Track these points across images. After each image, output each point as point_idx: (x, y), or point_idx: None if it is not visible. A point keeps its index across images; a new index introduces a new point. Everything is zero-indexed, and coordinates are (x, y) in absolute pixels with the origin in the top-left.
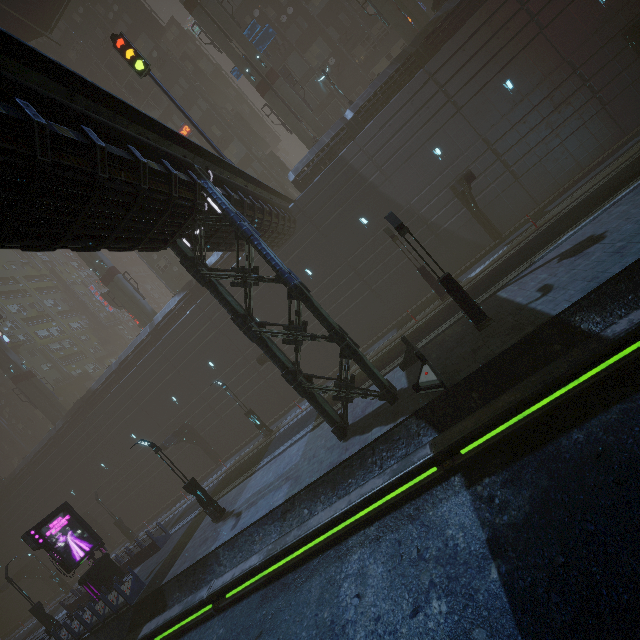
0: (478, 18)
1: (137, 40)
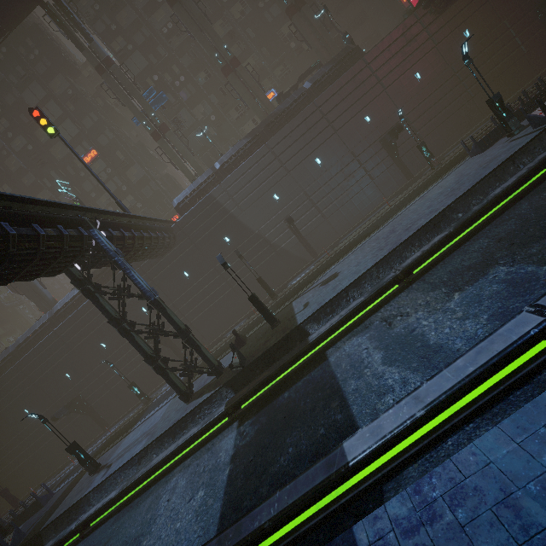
0: (298, 119)
1: (54, 79)
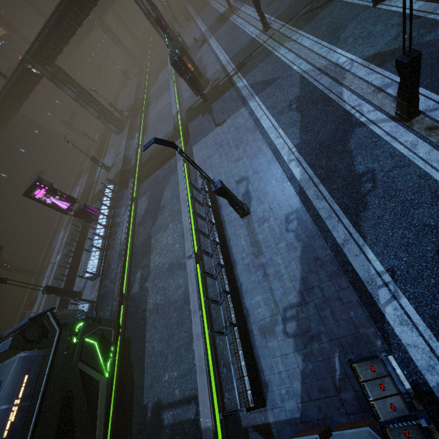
0: None
1: None
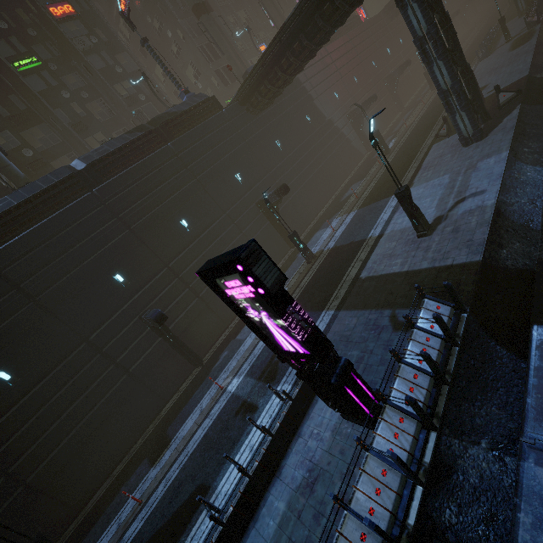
0: (341, 41)
1: None
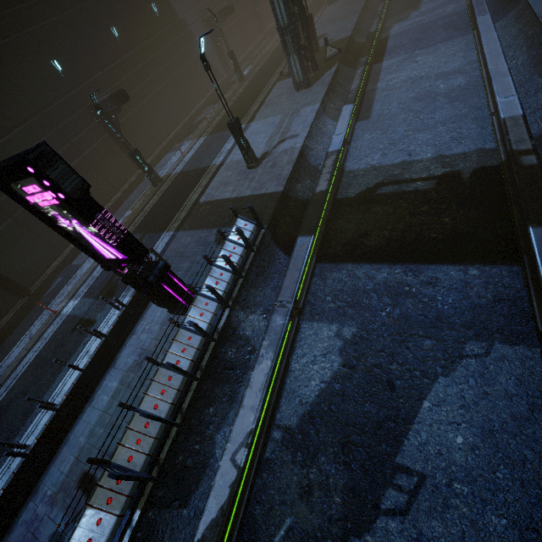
0: None
1: None
